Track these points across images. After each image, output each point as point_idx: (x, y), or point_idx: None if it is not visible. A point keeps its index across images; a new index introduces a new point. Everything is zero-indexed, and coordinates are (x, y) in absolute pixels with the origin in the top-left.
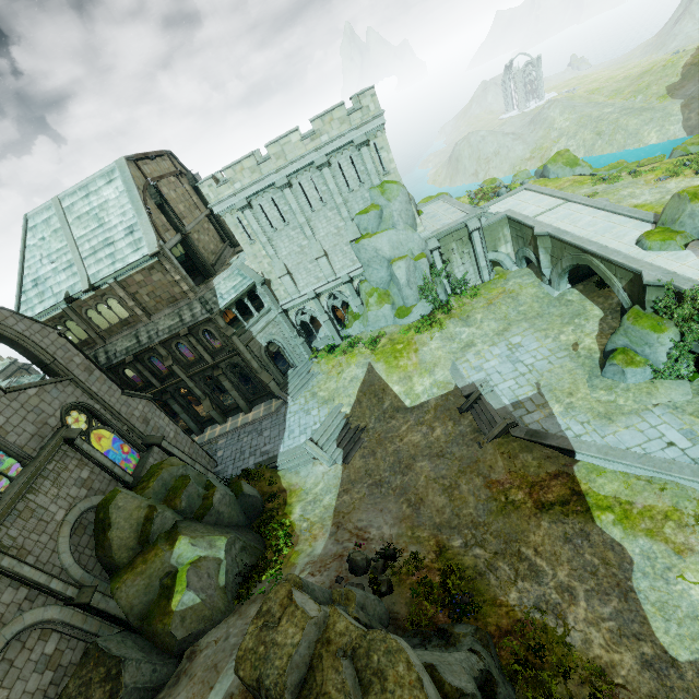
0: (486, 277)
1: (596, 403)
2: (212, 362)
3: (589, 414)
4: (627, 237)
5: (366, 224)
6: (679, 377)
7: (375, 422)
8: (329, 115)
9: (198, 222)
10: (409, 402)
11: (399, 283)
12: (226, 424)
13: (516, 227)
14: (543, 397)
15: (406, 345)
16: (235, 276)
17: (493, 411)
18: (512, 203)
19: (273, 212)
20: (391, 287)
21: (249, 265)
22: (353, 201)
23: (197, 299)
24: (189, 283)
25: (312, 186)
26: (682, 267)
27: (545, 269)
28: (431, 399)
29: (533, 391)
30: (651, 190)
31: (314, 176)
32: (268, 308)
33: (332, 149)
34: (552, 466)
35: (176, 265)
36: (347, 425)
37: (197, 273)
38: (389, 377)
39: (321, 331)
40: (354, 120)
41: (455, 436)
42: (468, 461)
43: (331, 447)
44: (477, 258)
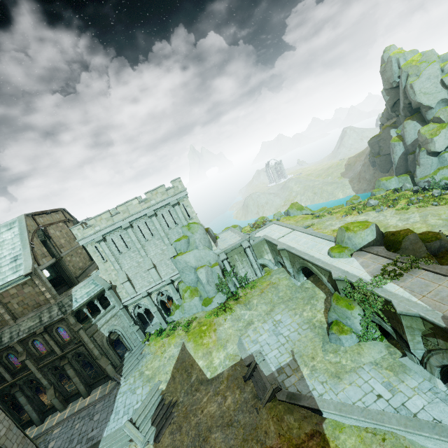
0: (259, 275)
1: (329, 364)
2: (61, 353)
3: (326, 374)
4: (323, 250)
5: (180, 247)
6: (373, 339)
7: (184, 395)
8: (155, 190)
9: (73, 249)
10: (209, 374)
11: (202, 282)
12: (65, 410)
13: (270, 245)
14: (296, 362)
15: (209, 326)
16: (90, 285)
17: (264, 377)
18: (267, 231)
19: (120, 242)
20: (198, 285)
21: (102, 276)
22: (171, 234)
23: (56, 304)
24: (52, 292)
25: (146, 226)
26: (351, 267)
27: (289, 268)
28: (225, 370)
29: (290, 357)
30: (339, 222)
31: (147, 221)
32: (112, 305)
33: (157, 207)
34: (308, 426)
35: (44, 281)
36: (162, 401)
37: (63, 284)
38: (196, 353)
39: (155, 318)
40: (170, 193)
41: (241, 403)
42: (249, 428)
43: (146, 425)
44: (252, 263)
